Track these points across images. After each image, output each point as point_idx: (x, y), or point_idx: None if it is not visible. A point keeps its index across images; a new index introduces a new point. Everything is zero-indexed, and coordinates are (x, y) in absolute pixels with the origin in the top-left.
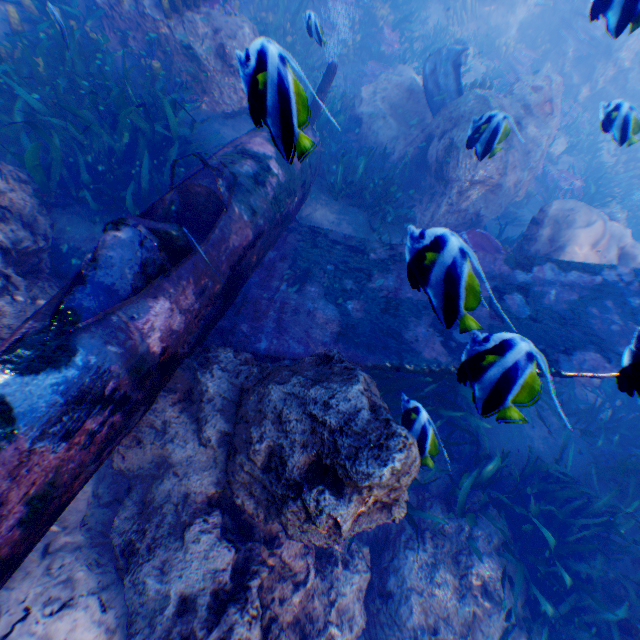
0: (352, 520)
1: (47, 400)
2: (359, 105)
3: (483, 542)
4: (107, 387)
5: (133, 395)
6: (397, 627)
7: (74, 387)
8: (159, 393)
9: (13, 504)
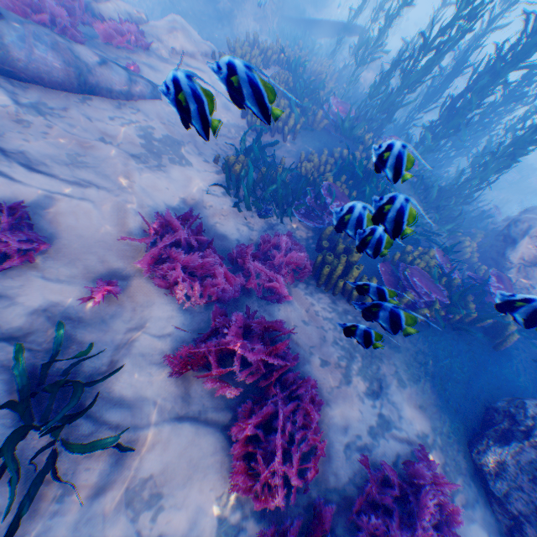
0: None
1: None
2: None
3: None
4: None
5: None
6: None
7: None
8: None
9: None
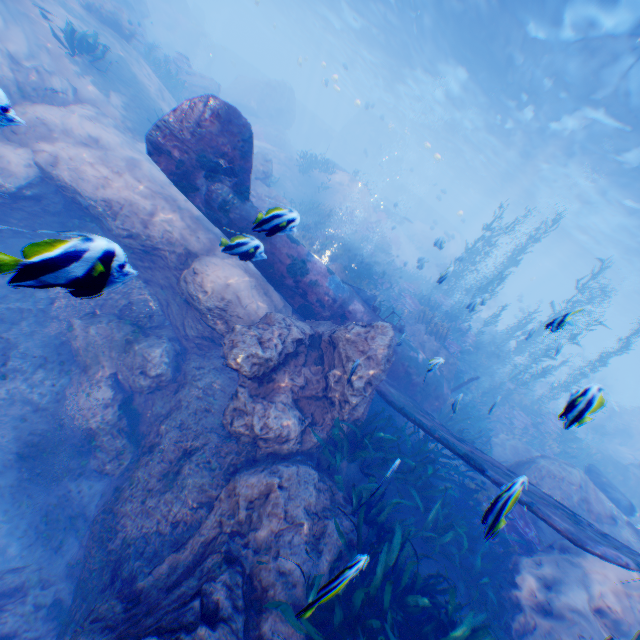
0: (357, 331)
1: (337, 280)
2: (493, 436)
3: (349, 524)
4: (340, 294)
5: (336, 304)
6: (271, 463)
7: (340, 285)
8: (332, 321)
9: (317, 277)
